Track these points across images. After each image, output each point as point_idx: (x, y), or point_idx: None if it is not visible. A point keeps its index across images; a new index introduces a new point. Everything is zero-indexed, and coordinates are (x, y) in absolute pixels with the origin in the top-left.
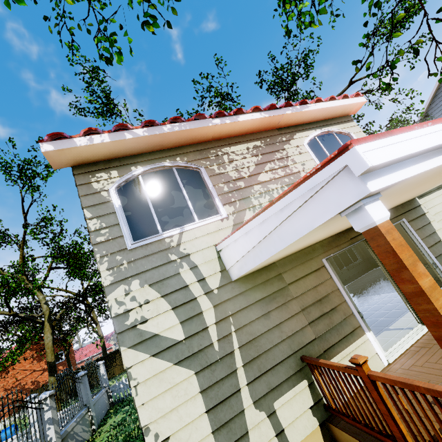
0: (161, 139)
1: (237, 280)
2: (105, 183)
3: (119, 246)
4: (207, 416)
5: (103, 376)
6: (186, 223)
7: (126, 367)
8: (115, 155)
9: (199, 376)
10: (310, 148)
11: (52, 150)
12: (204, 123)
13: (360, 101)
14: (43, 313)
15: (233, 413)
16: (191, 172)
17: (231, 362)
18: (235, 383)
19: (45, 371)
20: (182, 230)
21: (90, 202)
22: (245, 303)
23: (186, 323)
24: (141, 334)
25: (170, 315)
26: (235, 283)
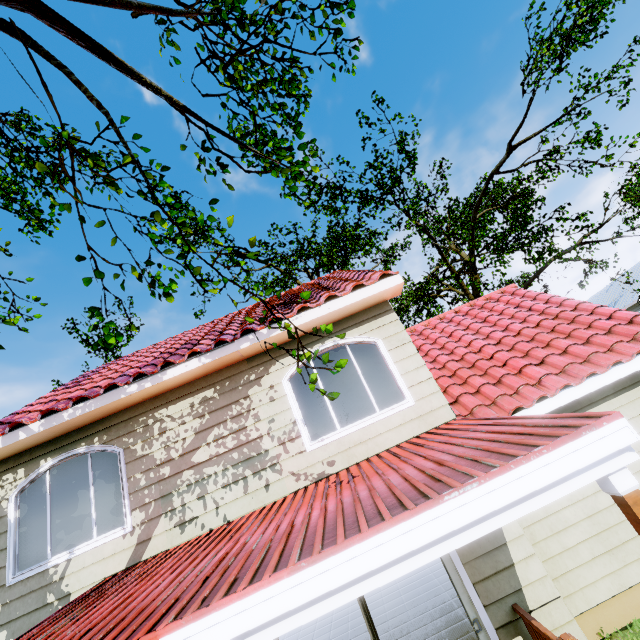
0: (68, 424)
1: None
2: (9, 488)
3: (0, 580)
4: None
5: None
6: (83, 540)
7: None
8: (24, 448)
9: None
10: (295, 385)
11: None
12: (115, 396)
13: (389, 286)
14: None
15: None
16: (110, 456)
17: None
18: None
19: None
20: (72, 554)
21: None
22: None
23: None
24: None
25: None
26: None
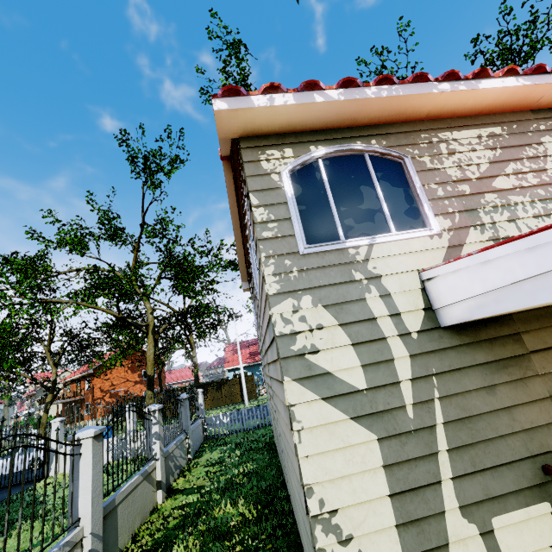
0: (358, 109)
1: (447, 327)
2: (276, 163)
3: (289, 247)
4: (390, 501)
5: (201, 406)
6: (378, 233)
7: (289, 404)
8: (293, 127)
9: (383, 445)
10: None
11: (225, 110)
12: (425, 89)
13: None
14: (148, 323)
15: (427, 510)
16: (390, 162)
17: (429, 439)
18: (433, 471)
19: (137, 384)
20: (373, 241)
21: (257, 186)
22: (458, 363)
23: (369, 368)
24: (310, 367)
25: (349, 352)
26: (444, 330)
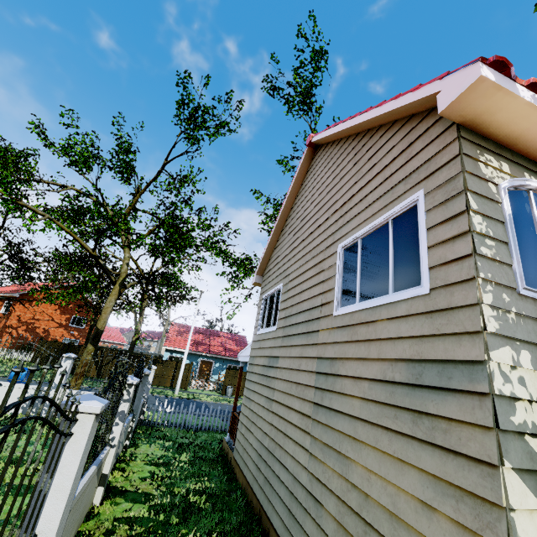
0: None
1: None
2: (494, 172)
3: (508, 279)
4: None
5: (148, 385)
6: None
7: (511, 506)
8: (516, 142)
9: None
10: None
11: (491, 81)
12: None
13: None
14: (119, 273)
15: None
16: None
17: None
18: None
19: (61, 327)
20: None
21: (476, 187)
22: None
23: None
24: (531, 456)
25: None
26: None
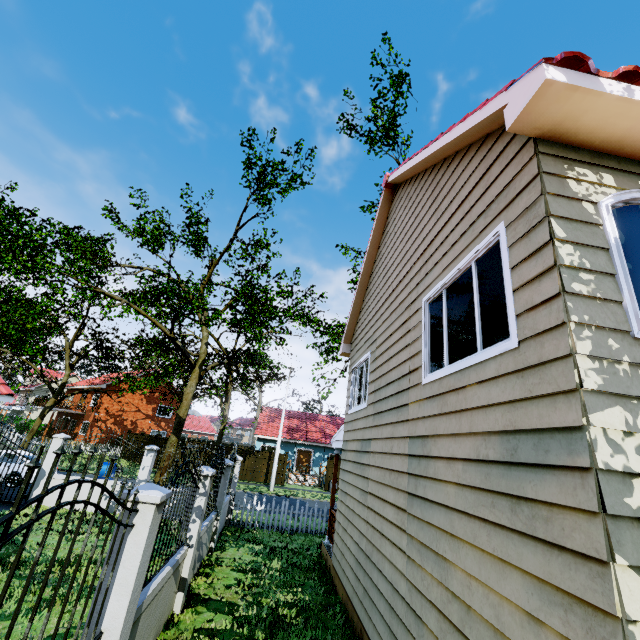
0: None
1: None
2: (590, 188)
3: (615, 320)
4: None
5: (235, 479)
6: None
7: (627, 616)
8: (621, 145)
9: None
10: None
11: (561, 83)
12: None
13: None
14: (198, 354)
15: None
16: None
17: None
18: None
19: (147, 418)
20: None
21: (563, 211)
22: None
23: None
24: None
25: None
26: None
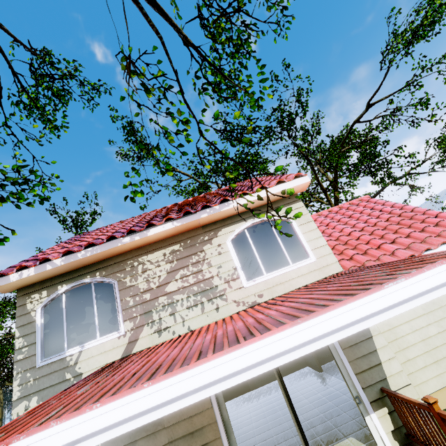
0: (80, 262)
1: None
2: (36, 303)
3: (32, 363)
4: None
5: None
6: (90, 340)
7: None
8: (47, 277)
9: None
10: (235, 245)
11: None
12: (114, 244)
13: (301, 183)
14: None
15: None
16: (107, 285)
17: None
18: None
19: None
20: (82, 348)
21: (21, 322)
22: None
23: None
24: None
25: None
26: None
